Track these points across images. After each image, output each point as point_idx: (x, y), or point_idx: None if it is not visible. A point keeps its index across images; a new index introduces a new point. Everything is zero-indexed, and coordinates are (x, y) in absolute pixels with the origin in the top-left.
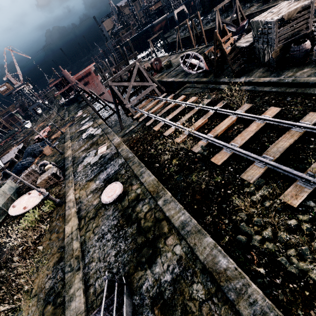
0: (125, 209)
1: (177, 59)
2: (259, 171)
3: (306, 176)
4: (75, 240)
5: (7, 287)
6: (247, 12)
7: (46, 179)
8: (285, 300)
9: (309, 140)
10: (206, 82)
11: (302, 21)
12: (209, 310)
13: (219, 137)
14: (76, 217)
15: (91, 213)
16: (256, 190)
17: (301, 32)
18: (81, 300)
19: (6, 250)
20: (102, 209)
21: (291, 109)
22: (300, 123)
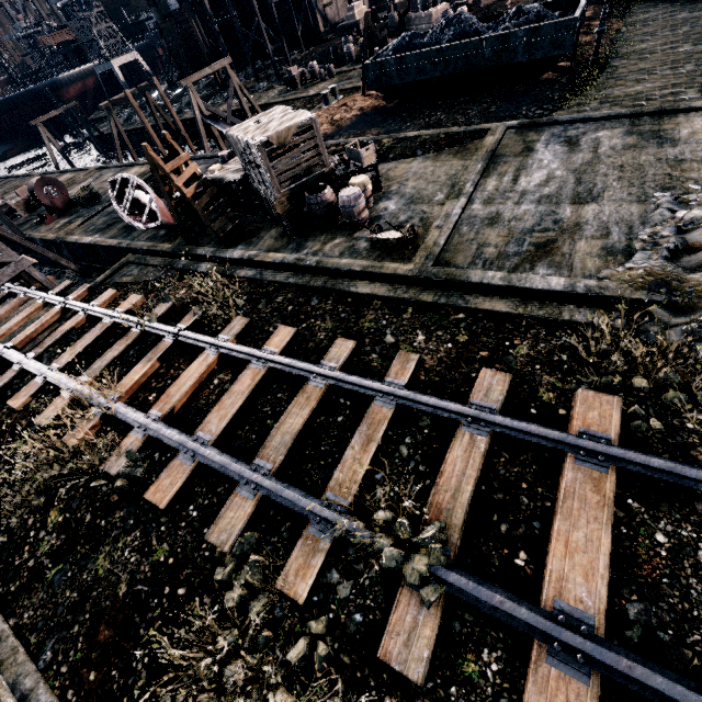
0: None
1: None
2: (246, 509)
3: (321, 508)
4: None
5: None
6: (263, 98)
7: None
8: None
9: (337, 405)
10: (171, 252)
11: (309, 152)
12: None
13: (180, 413)
14: None
15: None
16: (240, 567)
17: (316, 170)
18: None
19: None
20: None
21: (315, 328)
22: (321, 366)
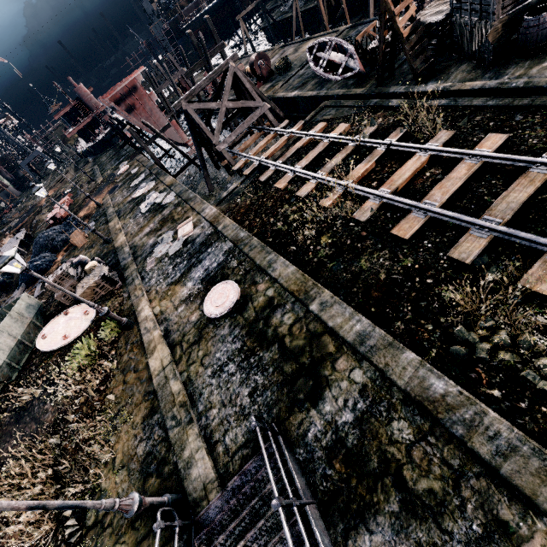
0: (251, 324)
1: (297, 54)
2: (480, 243)
3: None
4: (172, 380)
5: (68, 461)
6: None
7: (92, 287)
8: (536, 430)
9: None
10: (362, 95)
11: None
12: (423, 454)
13: (401, 193)
14: (165, 345)
15: (190, 335)
16: (476, 274)
17: None
18: (206, 465)
19: (49, 406)
20: (210, 327)
21: (524, 136)
22: (545, 158)
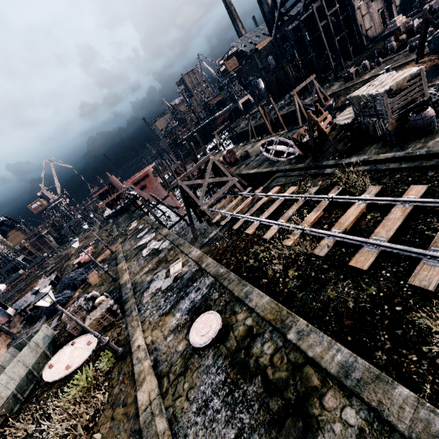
0: (233, 353)
1: (253, 148)
2: (436, 271)
3: None
4: (158, 416)
5: None
6: (328, 91)
7: (98, 318)
8: None
9: None
10: (303, 168)
11: (415, 89)
12: None
13: (350, 232)
14: (153, 376)
15: (176, 365)
16: None
17: (417, 100)
18: None
19: None
20: (195, 357)
21: None
22: None
